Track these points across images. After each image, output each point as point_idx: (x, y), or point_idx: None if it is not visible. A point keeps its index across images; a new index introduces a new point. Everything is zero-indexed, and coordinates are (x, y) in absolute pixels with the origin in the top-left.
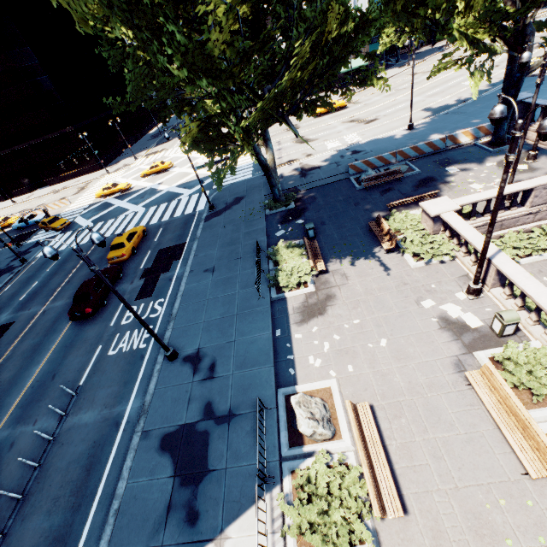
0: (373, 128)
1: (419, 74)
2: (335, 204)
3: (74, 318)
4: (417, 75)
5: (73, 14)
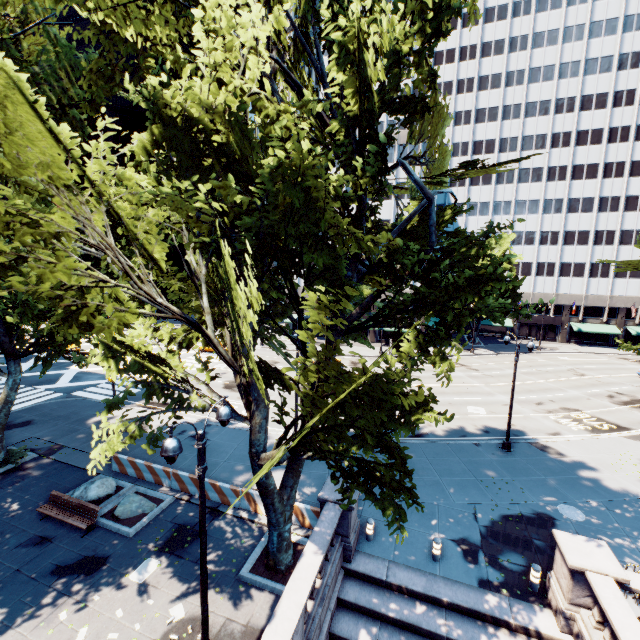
0: (290, 411)
1: (461, 367)
2: None
3: None
4: (458, 367)
5: None
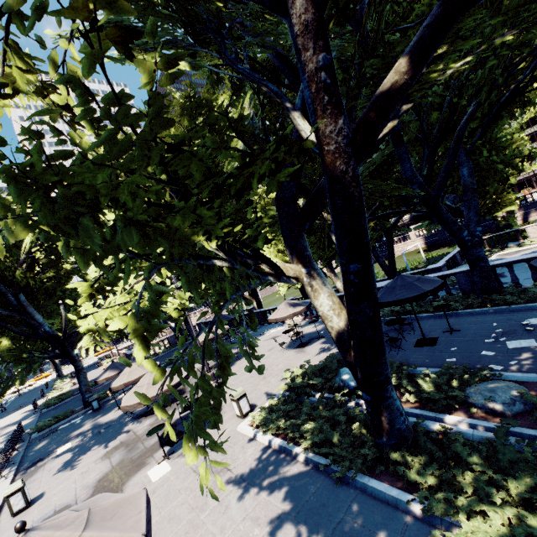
0: None
1: None
2: (88, 368)
3: None
4: None
5: None
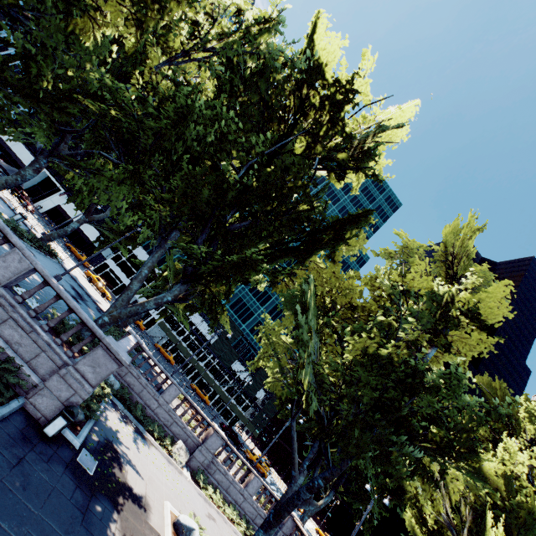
0: None
1: None
2: None
3: (221, 423)
4: None
5: None
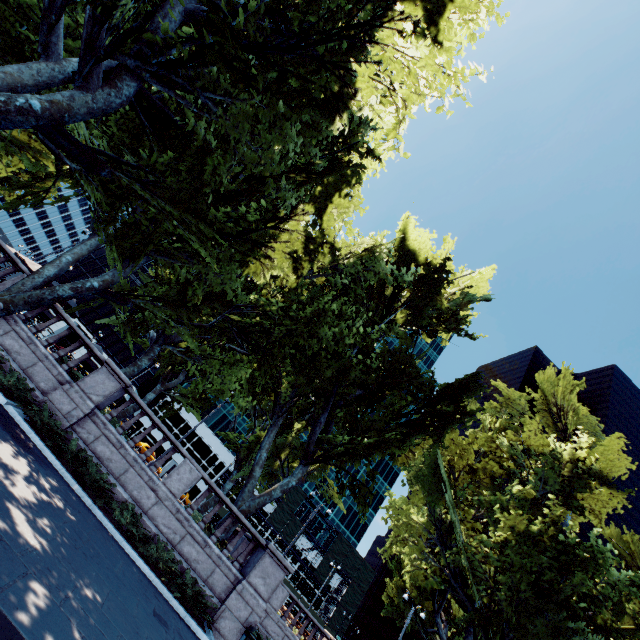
0: None
1: None
2: None
3: None
4: None
5: (389, 543)
